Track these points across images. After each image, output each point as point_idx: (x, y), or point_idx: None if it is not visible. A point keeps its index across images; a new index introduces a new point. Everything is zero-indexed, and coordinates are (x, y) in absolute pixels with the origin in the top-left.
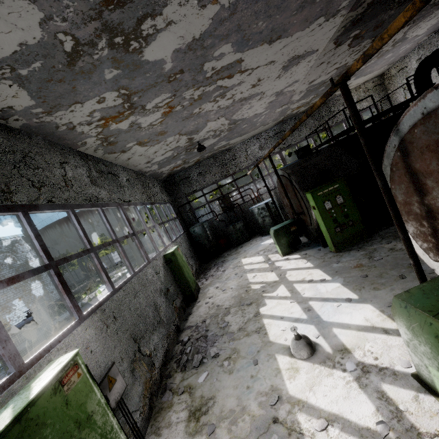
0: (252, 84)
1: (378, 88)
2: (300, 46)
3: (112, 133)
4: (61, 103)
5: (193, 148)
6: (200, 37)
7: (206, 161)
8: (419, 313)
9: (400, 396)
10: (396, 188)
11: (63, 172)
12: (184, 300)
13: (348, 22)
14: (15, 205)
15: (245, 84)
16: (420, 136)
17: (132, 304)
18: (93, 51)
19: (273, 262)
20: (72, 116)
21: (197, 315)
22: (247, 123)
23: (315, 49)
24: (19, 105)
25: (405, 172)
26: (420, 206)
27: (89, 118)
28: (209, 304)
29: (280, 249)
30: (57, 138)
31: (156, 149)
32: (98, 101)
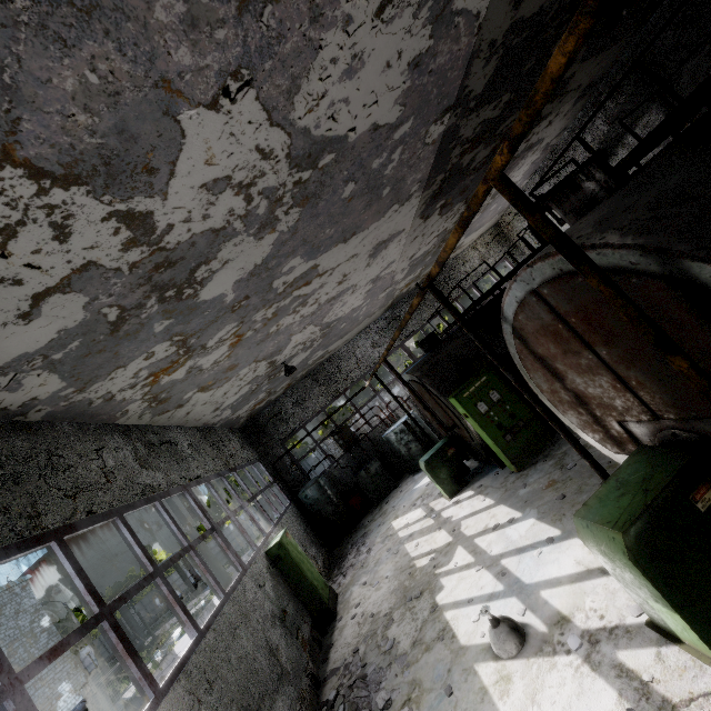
0: (338, 282)
1: (498, 239)
2: (382, 233)
3: (164, 388)
4: (98, 375)
5: (279, 372)
6: (263, 262)
7: (300, 383)
8: (600, 529)
9: (641, 662)
10: (534, 376)
11: (101, 463)
12: (315, 625)
13: (427, 199)
14: (46, 532)
15: (328, 284)
16: (526, 323)
17: (231, 651)
18: (141, 312)
19: (438, 513)
20: (111, 384)
21: (343, 644)
22: (345, 321)
23: (400, 229)
24: (45, 393)
25: (533, 358)
26: (566, 392)
27: (133, 380)
28: (358, 617)
29: (443, 488)
30: (89, 416)
31: (225, 390)
32: (145, 358)
